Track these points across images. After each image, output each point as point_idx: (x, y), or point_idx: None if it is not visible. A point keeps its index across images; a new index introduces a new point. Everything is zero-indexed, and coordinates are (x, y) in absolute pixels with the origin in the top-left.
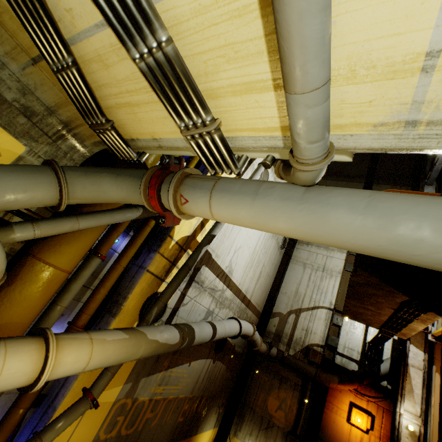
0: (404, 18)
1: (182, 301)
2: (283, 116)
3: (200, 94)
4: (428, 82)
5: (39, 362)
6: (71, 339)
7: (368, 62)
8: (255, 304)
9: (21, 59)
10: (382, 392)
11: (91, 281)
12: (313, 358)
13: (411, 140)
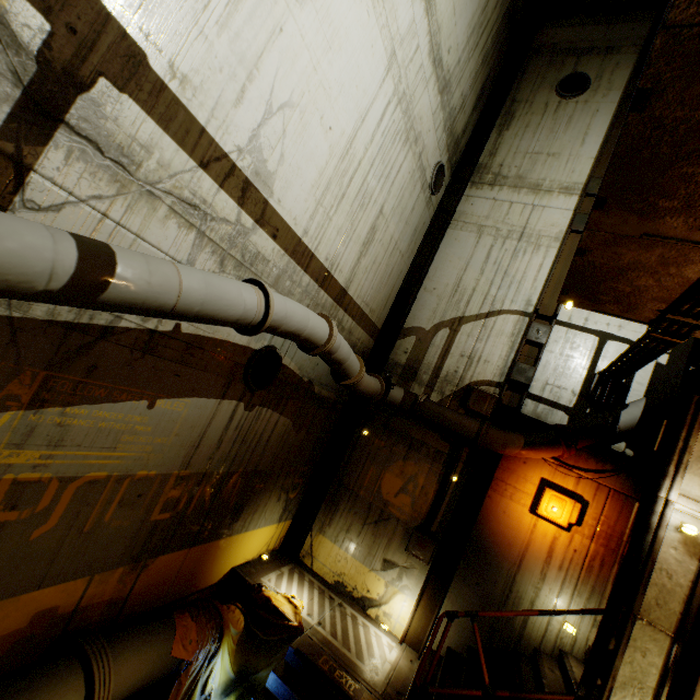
0: None
1: (18, 189)
2: None
3: None
4: None
5: None
6: None
7: None
8: (363, 305)
9: None
10: (612, 463)
11: None
12: (478, 405)
13: None
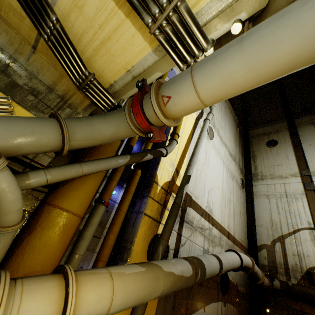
0: None
1: (180, 241)
2: None
3: None
4: None
5: (59, 302)
6: (90, 274)
7: None
8: (240, 240)
9: (25, 52)
10: None
11: (100, 231)
12: None
13: None
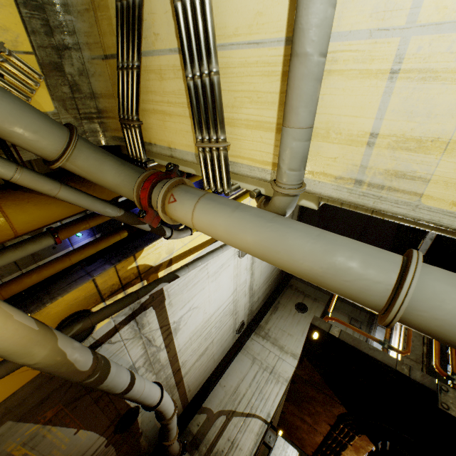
0: (360, 108)
1: (111, 337)
2: (276, 154)
3: (223, 117)
4: (370, 153)
5: None
6: None
7: (337, 129)
8: (187, 386)
9: (96, 52)
10: None
11: (28, 263)
12: None
13: (358, 196)
